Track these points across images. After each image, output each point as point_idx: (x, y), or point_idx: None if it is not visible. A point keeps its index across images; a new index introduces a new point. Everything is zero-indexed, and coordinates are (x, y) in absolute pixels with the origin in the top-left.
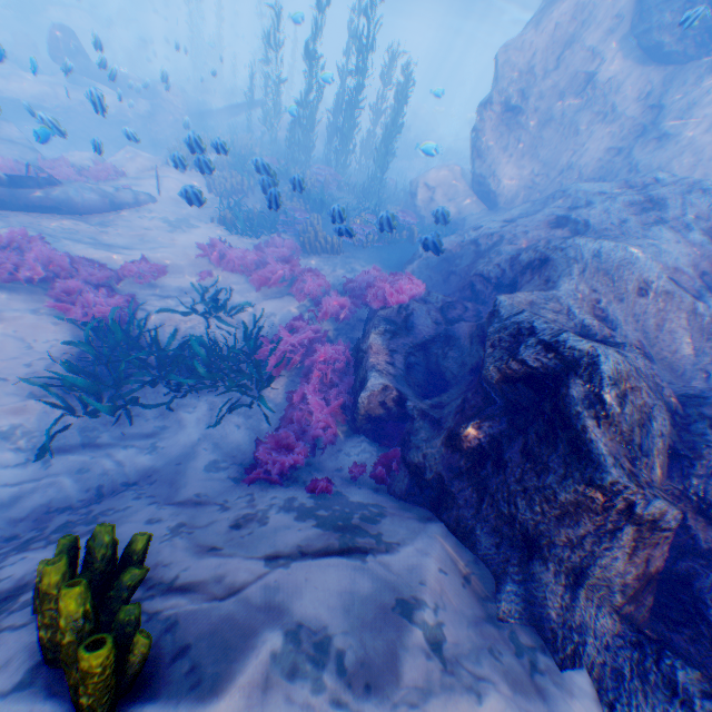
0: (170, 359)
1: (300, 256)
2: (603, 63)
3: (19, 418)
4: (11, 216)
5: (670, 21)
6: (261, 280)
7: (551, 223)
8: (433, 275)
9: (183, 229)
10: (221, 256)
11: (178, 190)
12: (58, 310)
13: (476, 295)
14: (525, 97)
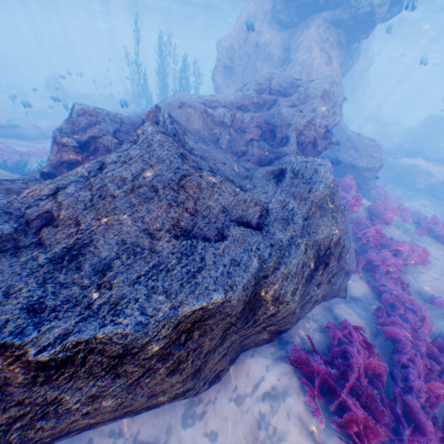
0: None
1: None
2: (262, 36)
3: None
4: None
5: (280, 9)
6: None
7: None
8: None
9: None
10: None
11: None
12: None
13: None
14: (232, 60)
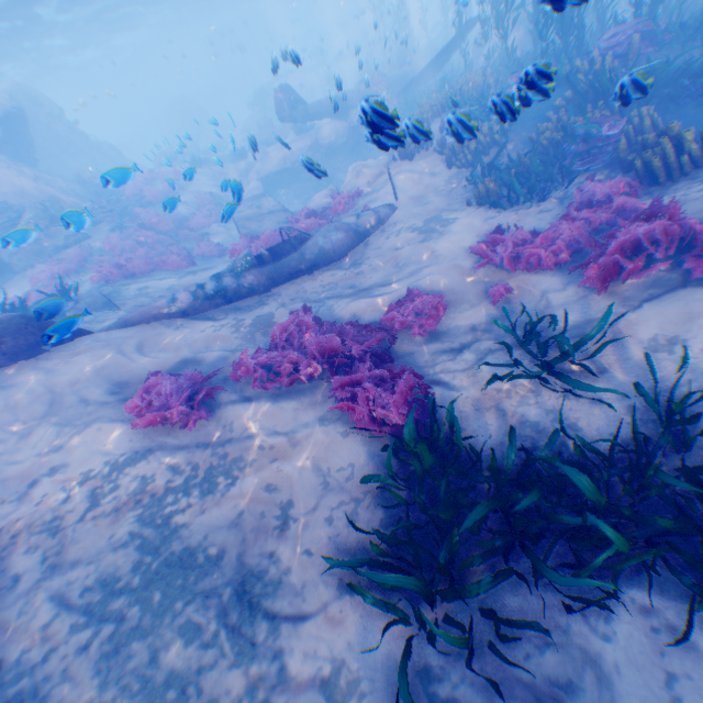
0: (511, 483)
1: (643, 196)
2: None
3: (337, 647)
4: (280, 291)
5: None
6: (607, 273)
7: None
8: None
9: (436, 232)
10: (510, 252)
11: (413, 185)
12: (340, 410)
13: None
14: None
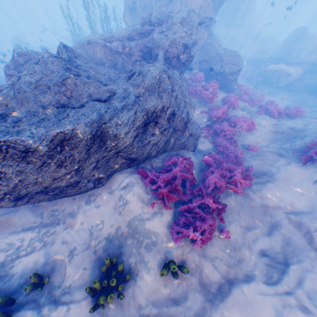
0: None
1: None
2: None
3: None
4: None
5: None
6: None
7: None
8: None
9: None
10: None
11: None
12: None
13: None
14: (135, 3)
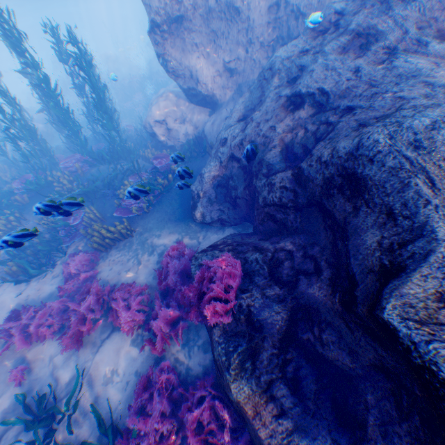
0: None
1: (101, 259)
2: None
3: None
4: None
5: None
6: (79, 335)
7: (287, 105)
8: (219, 205)
9: None
10: (25, 332)
11: None
12: None
13: (281, 223)
14: (180, 4)
